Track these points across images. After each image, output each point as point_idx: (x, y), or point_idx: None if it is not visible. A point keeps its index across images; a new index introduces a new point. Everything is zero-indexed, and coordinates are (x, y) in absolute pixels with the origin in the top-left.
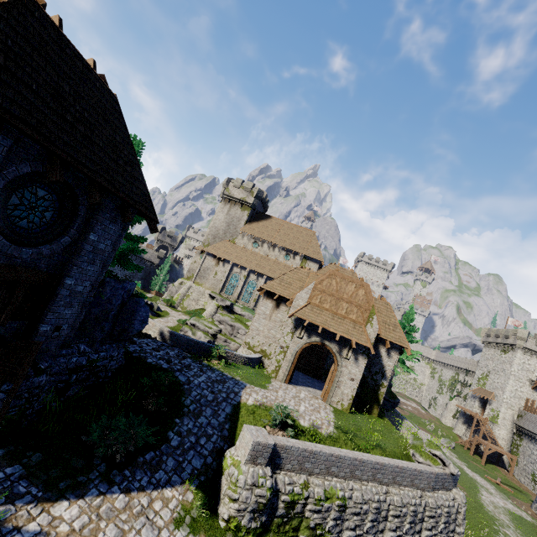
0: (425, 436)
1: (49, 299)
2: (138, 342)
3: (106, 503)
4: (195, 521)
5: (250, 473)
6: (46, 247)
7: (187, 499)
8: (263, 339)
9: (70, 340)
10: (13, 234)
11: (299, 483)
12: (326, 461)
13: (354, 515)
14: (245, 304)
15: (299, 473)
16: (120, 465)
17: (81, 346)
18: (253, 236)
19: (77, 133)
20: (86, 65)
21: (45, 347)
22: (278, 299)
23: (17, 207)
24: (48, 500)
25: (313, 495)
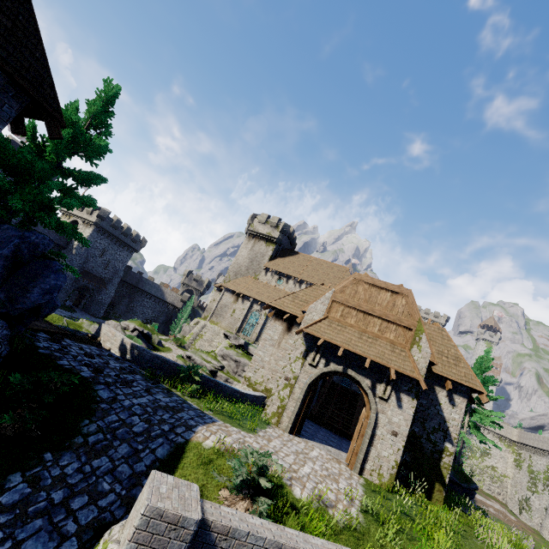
0: None
1: None
2: (66, 343)
3: None
4: None
5: None
6: None
7: None
8: (268, 373)
9: None
10: None
11: None
12: None
13: None
14: None
15: None
16: None
17: None
18: (278, 272)
19: None
20: None
21: None
22: (290, 321)
23: None
24: None
25: None
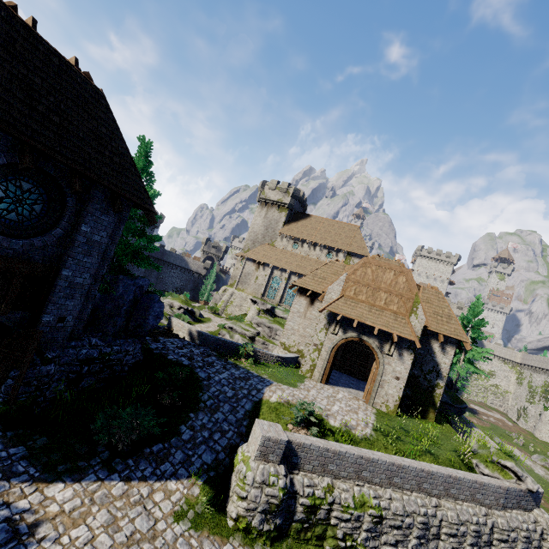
0: (511, 451)
1: (49, 290)
2: (162, 341)
3: (102, 488)
4: (199, 517)
5: (259, 470)
6: (37, 239)
7: (192, 493)
8: (298, 338)
9: (79, 332)
10: (1, 226)
11: (322, 486)
12: (355, 464)
13: (394, 529)
14: (288, 307)
15: (321, 475)
16: (124, 454)
17: (93, 340)
18: (292, 237)
19: (51, 123)
20: (65, 62)
21: (51, 338)
22: (312, 296)
23: (3, 200)
24: (44, 481)
25: (339, 501)
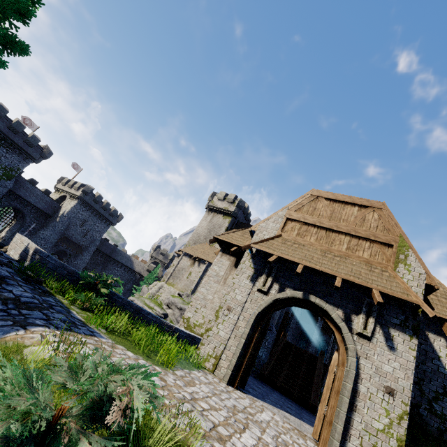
0: None
1: None
2: None
3: None
4: None
5: None
6: None
7: None
8: (210, 313)
9: None
10: None
11: None
12: None
13: None
14: None
15: None
16: None
17: None
18: None
19: None
20: None
21: None
22: (239, 255)
23: None
24: None
25: None
